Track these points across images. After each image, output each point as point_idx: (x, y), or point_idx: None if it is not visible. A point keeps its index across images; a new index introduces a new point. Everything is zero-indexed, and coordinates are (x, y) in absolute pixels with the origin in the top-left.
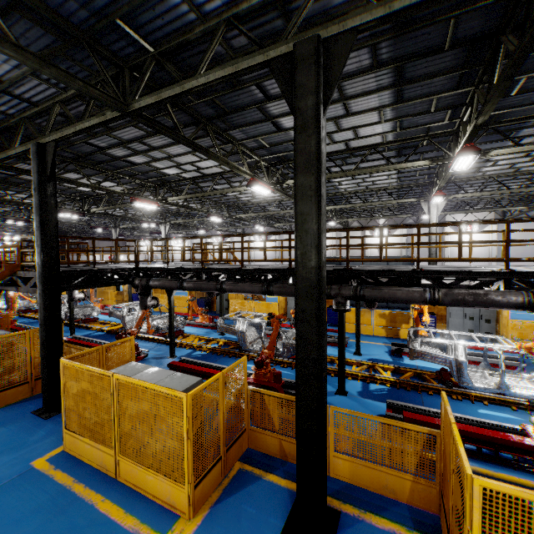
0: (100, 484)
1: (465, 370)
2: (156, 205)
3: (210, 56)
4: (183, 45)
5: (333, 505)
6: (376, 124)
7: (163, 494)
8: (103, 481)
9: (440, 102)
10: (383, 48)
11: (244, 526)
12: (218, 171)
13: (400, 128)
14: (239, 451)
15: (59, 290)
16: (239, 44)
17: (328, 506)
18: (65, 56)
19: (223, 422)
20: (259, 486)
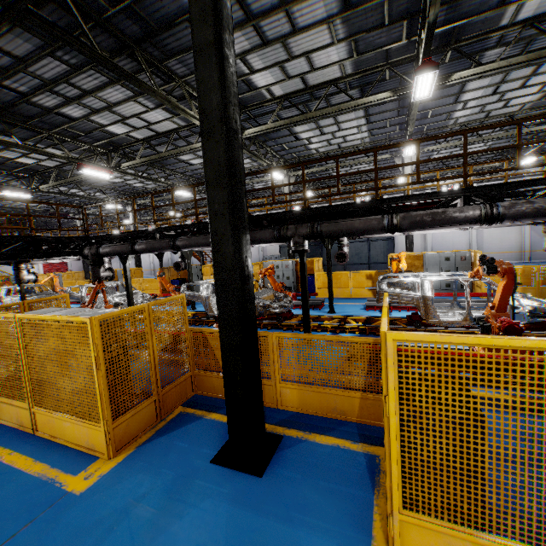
0: (14, 440)
1: (432, 306)
2: (109, 173)
3: None
4: None
5: (276, 432)
6: (329, 47)
7: (82, 439)
8: (18, 437)
9: (393, 9)
10: None
11: (171, 459)
12: (171, 127)
13: (357, 54)
14: (181, 397)
15: None
16: None
17: (270, 433)
18: None
19: (153, 360)
20: (197, 425)
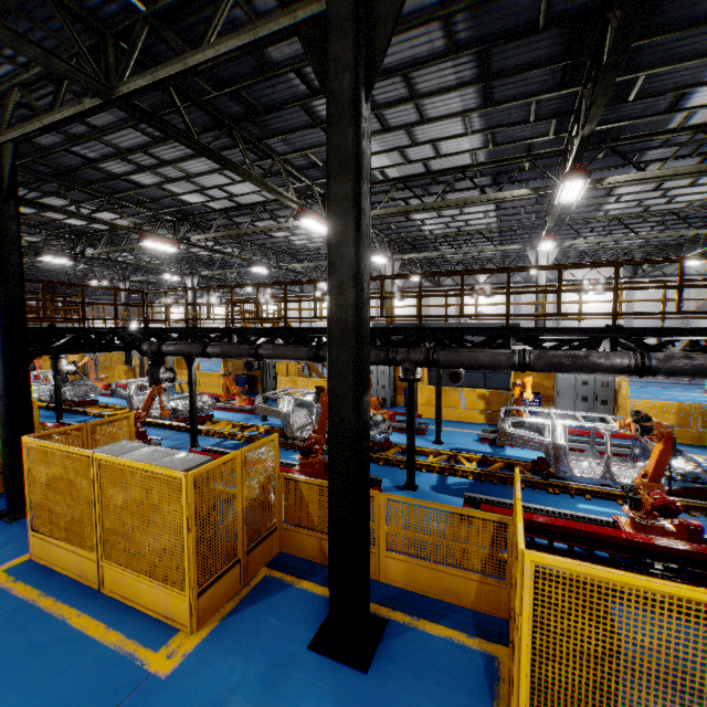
0: (77, 597)
1: (565, 457)
2: (175, 246)
3: (221, 20)
4: (185, 4)
5: (379, 613)
6: (462, 137)
7: (159, 605)
8: (81, 593)
9: (541, 107)
10: (459, 24)
11: (263, 640)
12: (258, 200)
13: (494, 144)
14: (266, 555)
15: (28, 350)
16: (264, 8)
17: (372, 615)
18: (20, 14)
19: (242, 515)
20: (287, 595)
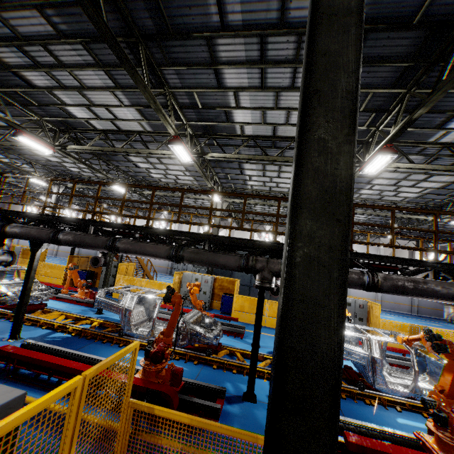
0: None
1: (381, 370)
2: (50, 149)
3: None
4: None
5: None
6: None
7: None
8: None
9: (371, 101)
10: None
11: None
12: (136, 129)
13: None
14: None
15: None
16: None
17: None
18: None
19: None
20: None
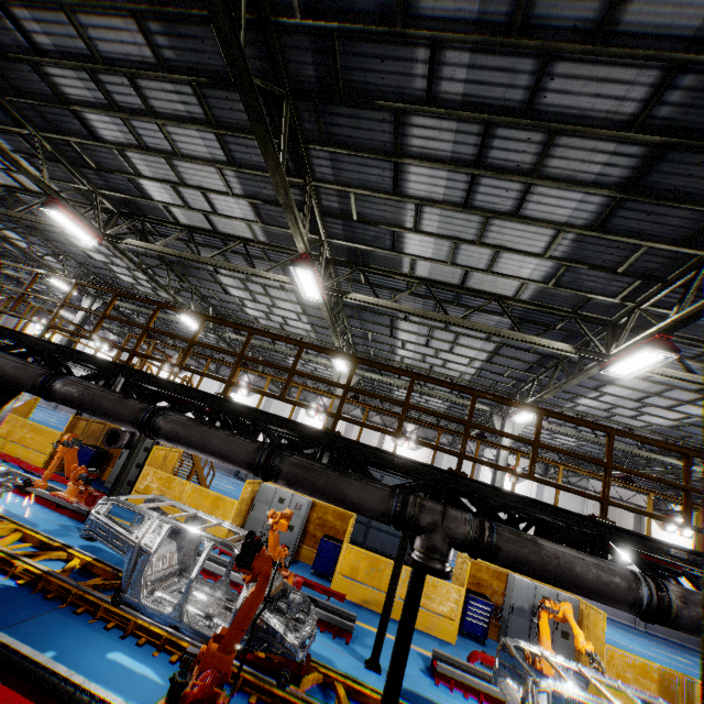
0: None
1: None
2: (95, 238)
3: None
4: None
5: None
6: (534, 257)
7: None
8: None
9: (639, 260)
10: (676, 90)
11: None
12: (241, 234)
13: (553, 283)
14: None
15: None
16: None
17: None
18: None
19: None
20: None
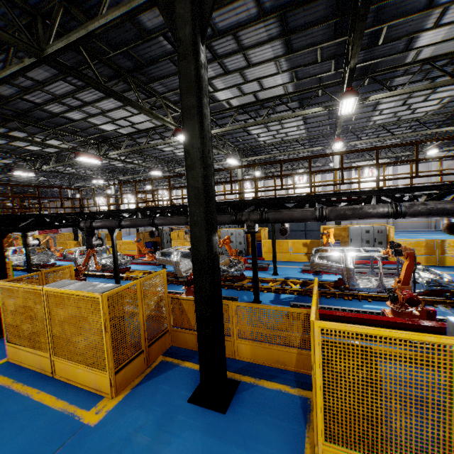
0: (38, 382)
1: (353, 275)
2: (99, 160)
3: None
4: None
5: (234, 378)
6: (276, 75)
7: (91, 382)
8: (40, 379)
9: (324, 52)
10: None
11: (158, 399)
12: (150, 126)
13: (297, 79)
14: (162, 348)
15: (1, 228)
16: None
17: (230, 379)
18: None
19: (143, 322)
20: (175, 371)
